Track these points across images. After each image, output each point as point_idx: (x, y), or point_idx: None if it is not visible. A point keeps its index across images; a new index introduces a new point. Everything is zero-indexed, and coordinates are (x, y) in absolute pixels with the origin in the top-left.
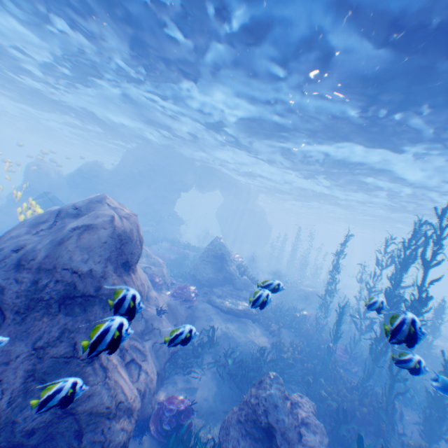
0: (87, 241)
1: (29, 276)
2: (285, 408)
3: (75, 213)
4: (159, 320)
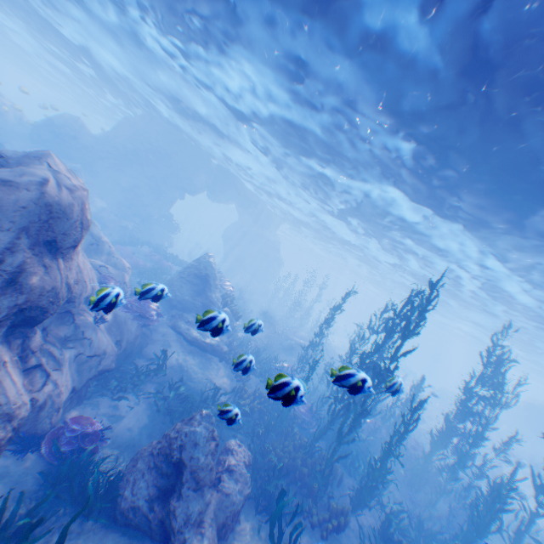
0: None
1: None
2: (207, 448)
3: None
4: (94, 330)
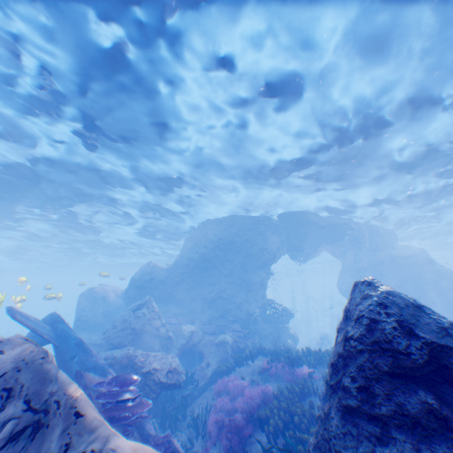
0: None
1: None
2: None
3: None
4: None
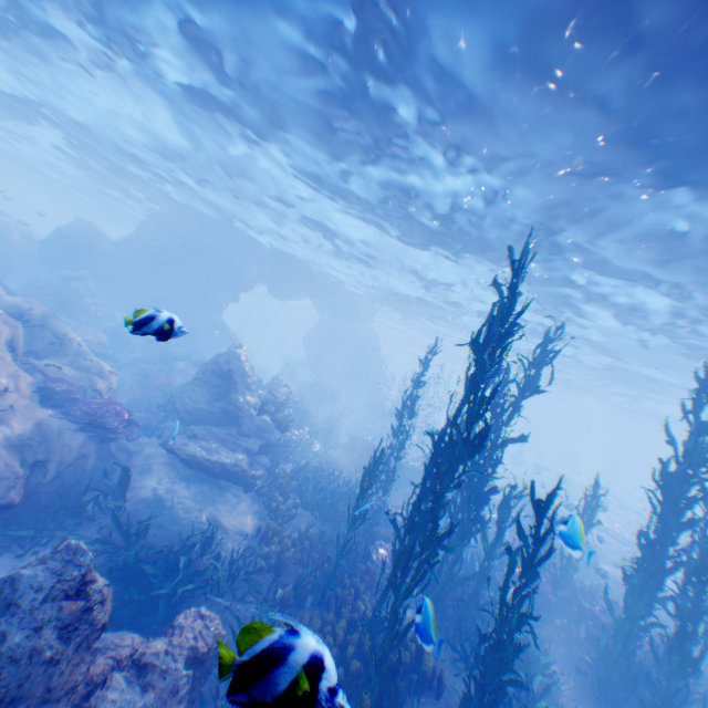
0: None
1: None
2: (43, 614)
3: None
4: None
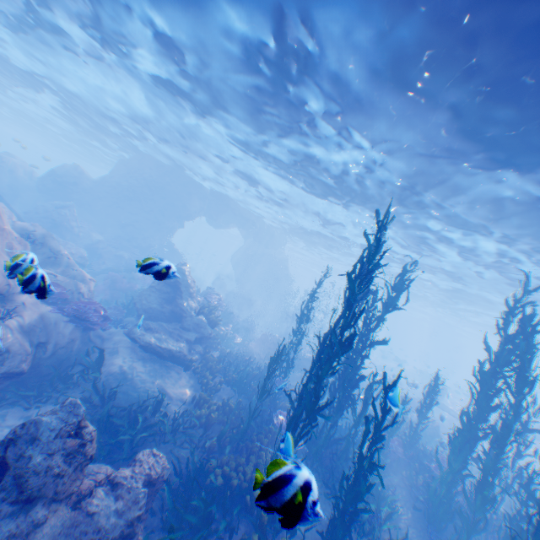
0: None
1: None
2: (54, 444)
3: None
4: None
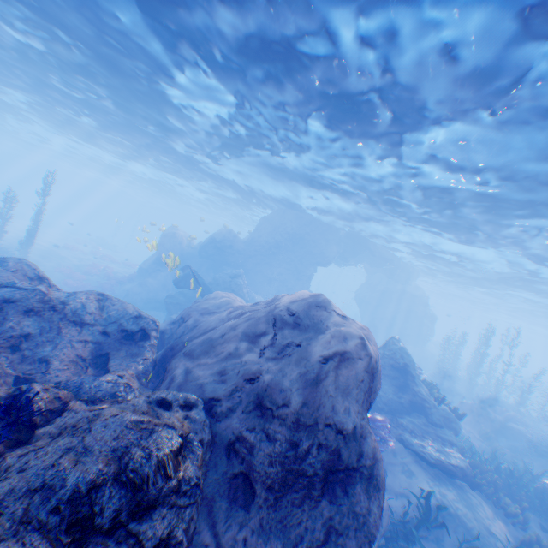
0: (343, 378)
1: (282, 431)
2: None
3: (292, 321)
4: None
